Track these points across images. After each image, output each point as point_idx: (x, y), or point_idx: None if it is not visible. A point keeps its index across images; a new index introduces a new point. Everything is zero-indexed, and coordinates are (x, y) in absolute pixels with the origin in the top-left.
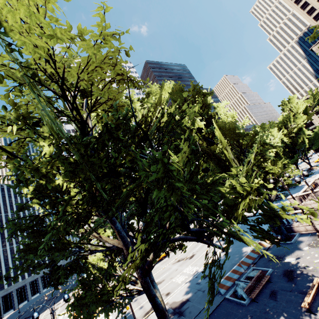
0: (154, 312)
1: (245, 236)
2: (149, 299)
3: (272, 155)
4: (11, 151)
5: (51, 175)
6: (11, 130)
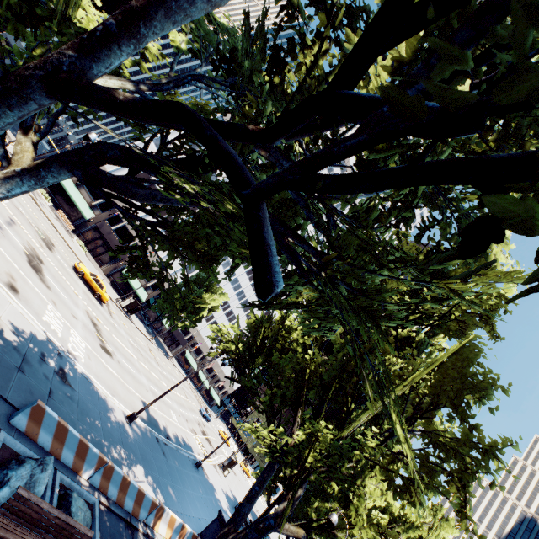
0: None
1: (167, 468)
2: None
3: (396, 510)
4: None
5: None
6: None
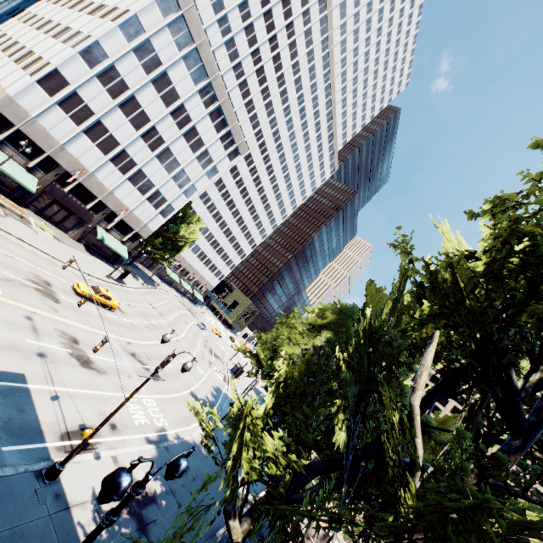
0: None
1: None
2: None
3: None
4: None
5: None
6: None
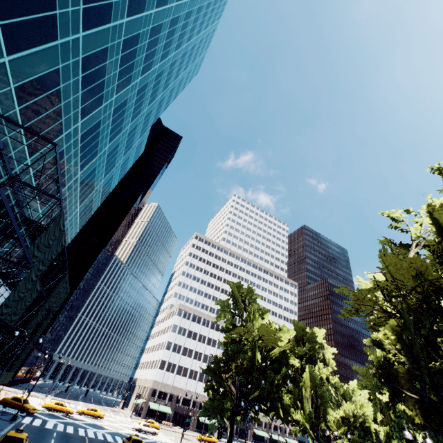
0: (229, 433)
1: None
2: (232, 425)
3: (337, 417)
4: (231, 336)
5: (244, 359)
6: (238, 335)
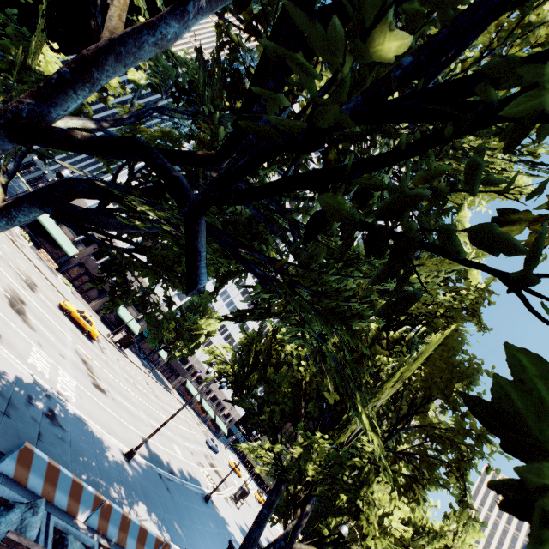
0: None
1: (173, 504)
2: None
3: (406, 513)
4: None
5: None
6: None
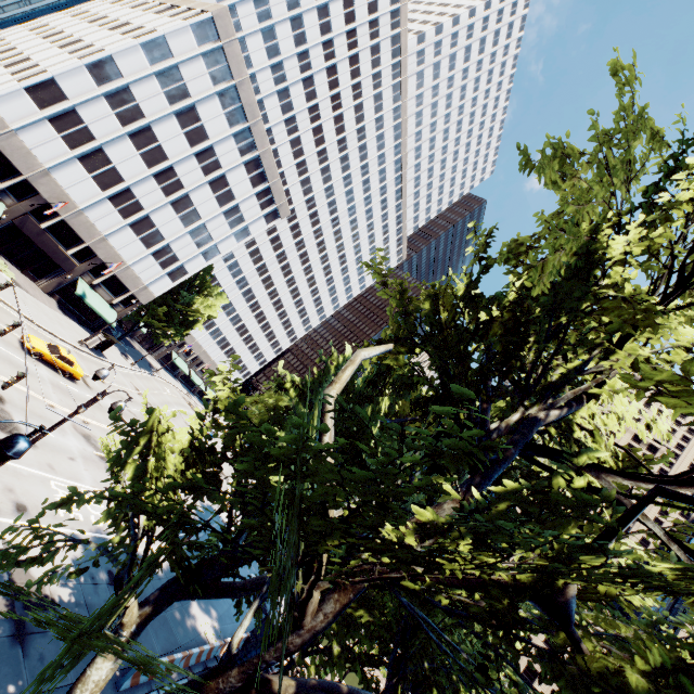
0: None
1: None
2: None
3: None
4: None
5: None
6: None
